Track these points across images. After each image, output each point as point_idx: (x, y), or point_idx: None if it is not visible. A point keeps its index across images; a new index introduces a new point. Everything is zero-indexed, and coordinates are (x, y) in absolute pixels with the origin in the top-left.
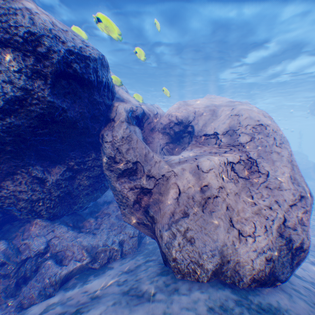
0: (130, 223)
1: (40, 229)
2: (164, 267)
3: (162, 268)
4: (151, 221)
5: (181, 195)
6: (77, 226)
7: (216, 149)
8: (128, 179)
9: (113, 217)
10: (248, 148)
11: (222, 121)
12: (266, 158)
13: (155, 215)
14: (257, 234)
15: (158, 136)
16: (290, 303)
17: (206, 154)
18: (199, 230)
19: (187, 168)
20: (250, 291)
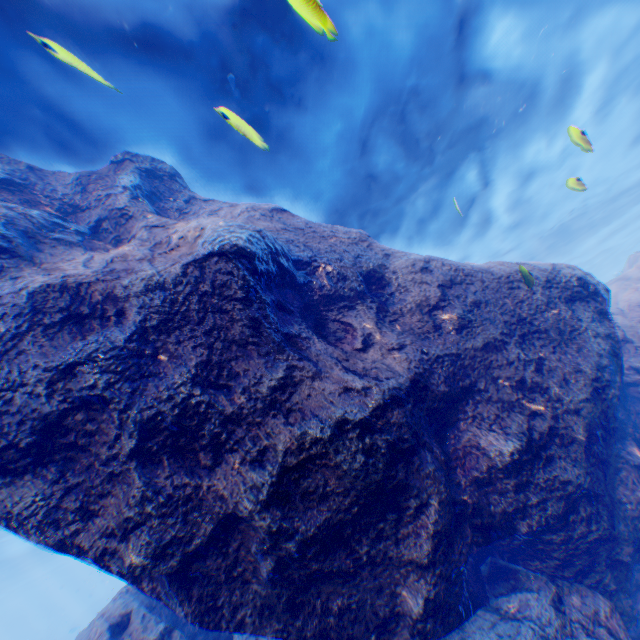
0: None
1: None
2: None
3: None
4: None
5: None
6: None
7: None
8: None
9: None
10: None
11: None
12: None
13: None
14: None
15: None
16: None
17: None
18: None
19: None
20: None
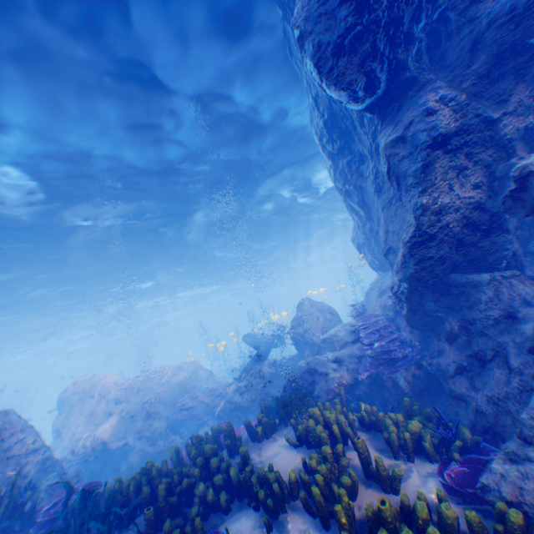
0: None
1: None
2: None
3: None
4: None
5: None
6: None
7: None
8: None
9: None
10: None
11: None
12: None
13: None
14: None
15: None
16: None
17: None
18: None
19: None
20: None
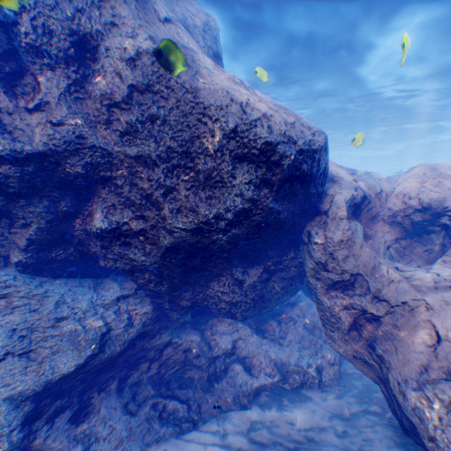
0: (339, 352)
1: (225, 326)
2: (404, 436)
3: (400, 437)
4: (377, 361)
5: (441, 343)
6: (259, 329)
7: None
8: (341, 295)
9: (300, 327)
10: None
11: None
12: None
13: (387, 357)
14: None
15: (381, 227)
16: None
17: None
18: None
19: None
20: None
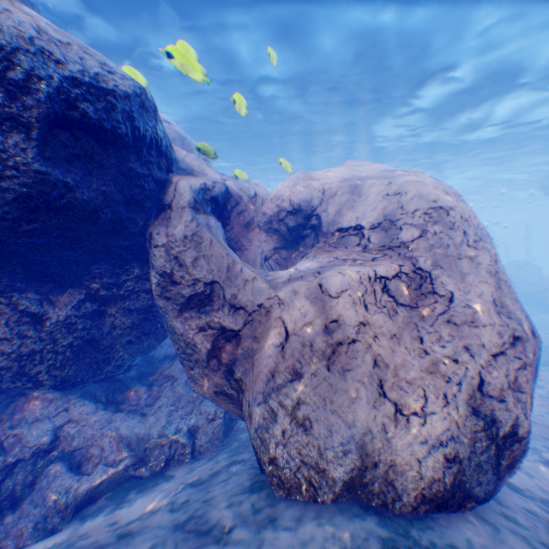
0: (204, 394)
1: (43, 408)
2: (259, 475)
3: (254, 478)
4: (238, 389)
5: (290, 339)
6: (114, 400)
7: (358, 255)
8: (198, 314)
9: (180, 384)
10: (417, 252)
11: (370, 205)
12: (449, 268)
13: (246, 379)
14: (429, 409)
15: (258, 236)
16: (493, 544)
17: (339, 263)
18: (320, 405)
19: (301, 289)
20: (416, 521)
